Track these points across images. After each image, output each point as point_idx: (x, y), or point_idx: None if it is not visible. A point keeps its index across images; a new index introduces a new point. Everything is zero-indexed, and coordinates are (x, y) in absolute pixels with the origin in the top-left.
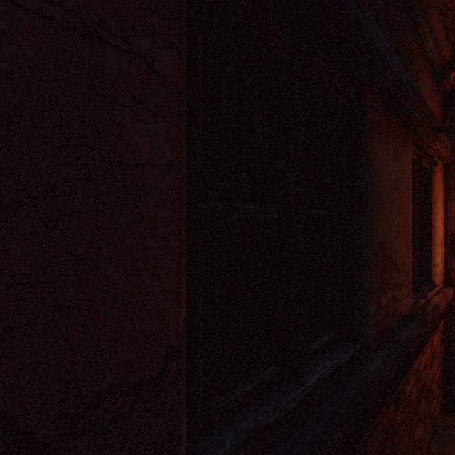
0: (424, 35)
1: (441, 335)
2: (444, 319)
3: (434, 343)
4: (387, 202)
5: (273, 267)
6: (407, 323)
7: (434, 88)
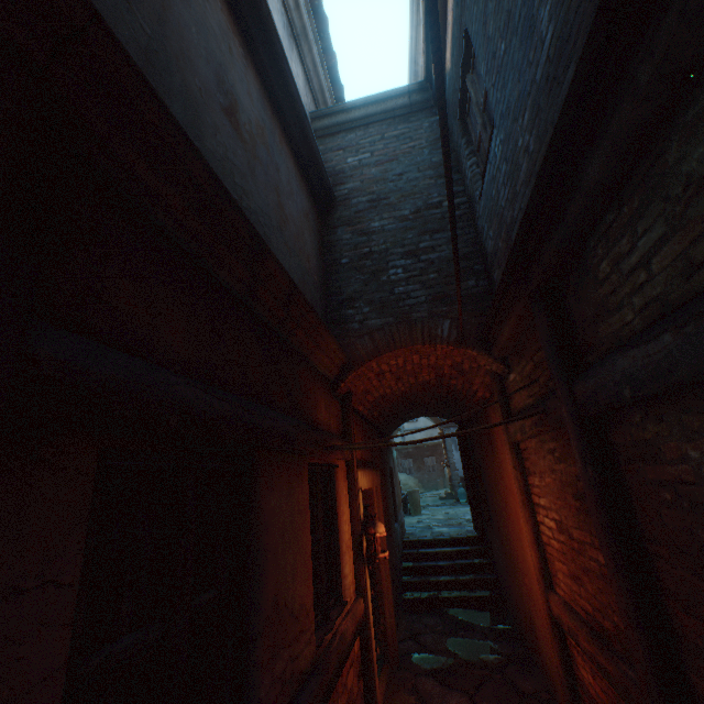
0: (316, 363)
1: (359, 665)
2: (361, 641)
3: (350, 681)
4: (282, 547)
5: (150, 697)
6: (308, 681)
7: (330, 396)
